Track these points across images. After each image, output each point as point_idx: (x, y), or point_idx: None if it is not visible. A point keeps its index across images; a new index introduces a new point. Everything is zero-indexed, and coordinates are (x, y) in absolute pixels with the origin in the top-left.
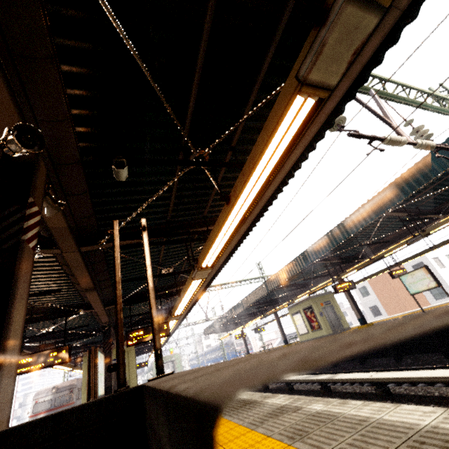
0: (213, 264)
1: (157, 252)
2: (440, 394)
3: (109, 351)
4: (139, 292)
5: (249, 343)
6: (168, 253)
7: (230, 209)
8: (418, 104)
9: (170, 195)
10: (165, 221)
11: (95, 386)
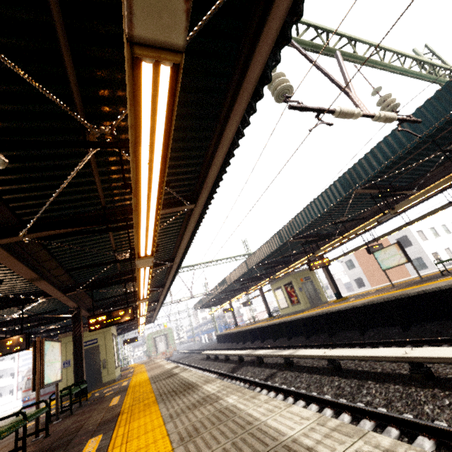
0: (152, 253)
1: (107, 238)
2: (382, 370)
3: (80, 334)
4: (103, 277)
5: (240, 315)
6: (122, 239)
7: (133, 198)
8: (393, 69)
9: (93, 179)
10: (101, 207)
11: (41, 376)
